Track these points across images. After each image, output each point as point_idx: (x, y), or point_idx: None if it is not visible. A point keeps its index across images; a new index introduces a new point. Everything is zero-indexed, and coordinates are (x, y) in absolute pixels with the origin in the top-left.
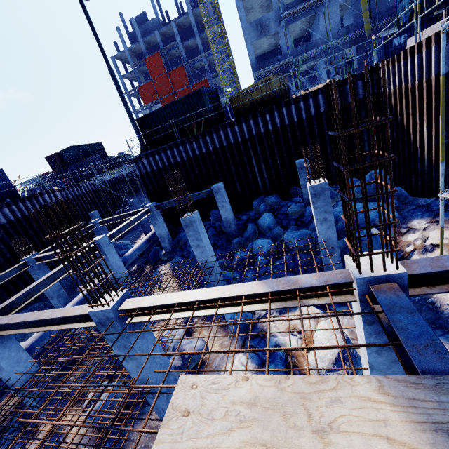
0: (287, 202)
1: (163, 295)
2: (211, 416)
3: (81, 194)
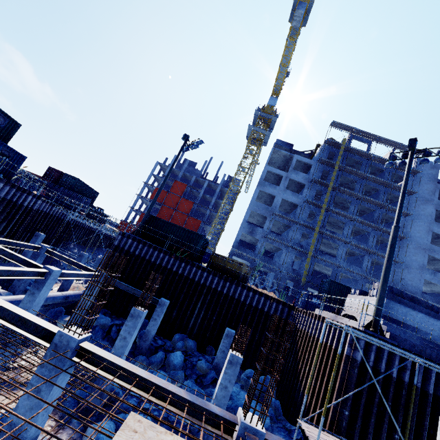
0: (200, 355)
1: (117, 357)
2: (150, 439)
3: (46, 212)
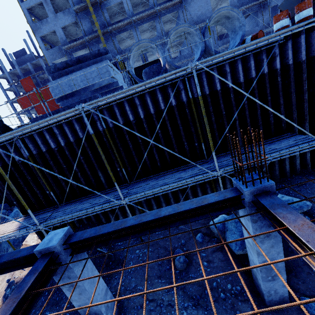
0: None
1: None
2: None
3: None
